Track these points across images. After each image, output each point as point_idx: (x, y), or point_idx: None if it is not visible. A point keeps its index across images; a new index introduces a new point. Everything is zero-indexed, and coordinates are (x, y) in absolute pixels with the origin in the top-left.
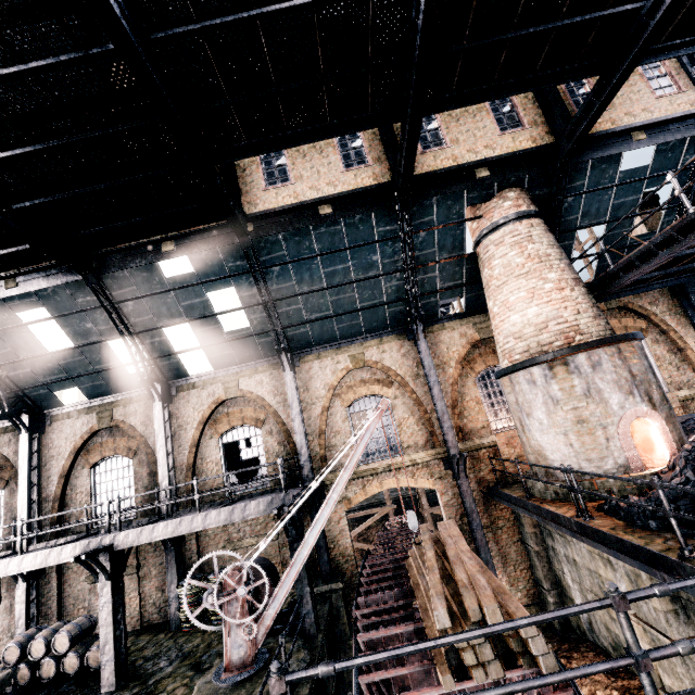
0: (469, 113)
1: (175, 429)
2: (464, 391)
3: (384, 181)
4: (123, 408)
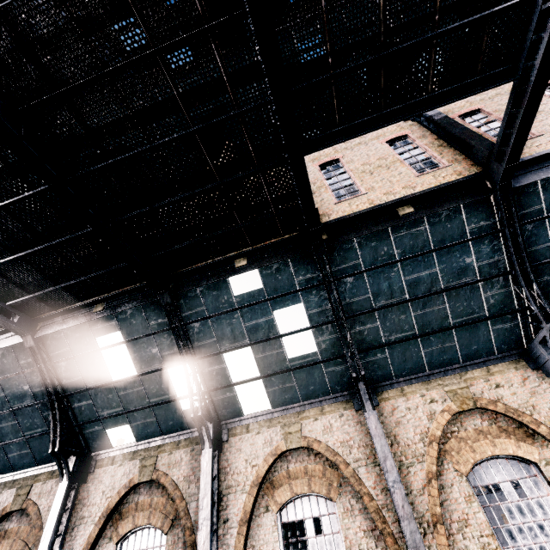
0: (546, 111)
1: (222, 491)
2: None
3: (472, 173)
4: (168, 455)
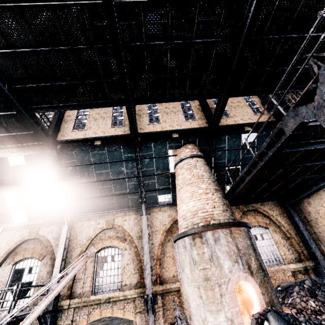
0: (173, 112)
1: None
2: (166, 250)
3: (128, 133)
4: None
